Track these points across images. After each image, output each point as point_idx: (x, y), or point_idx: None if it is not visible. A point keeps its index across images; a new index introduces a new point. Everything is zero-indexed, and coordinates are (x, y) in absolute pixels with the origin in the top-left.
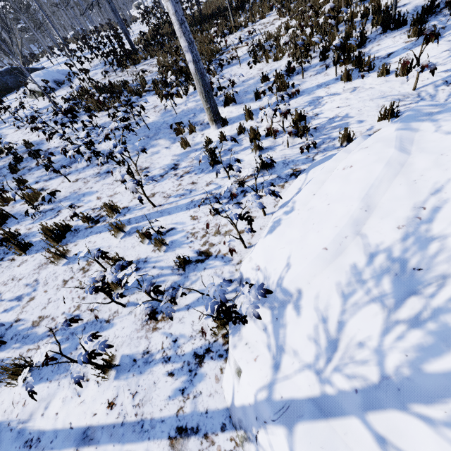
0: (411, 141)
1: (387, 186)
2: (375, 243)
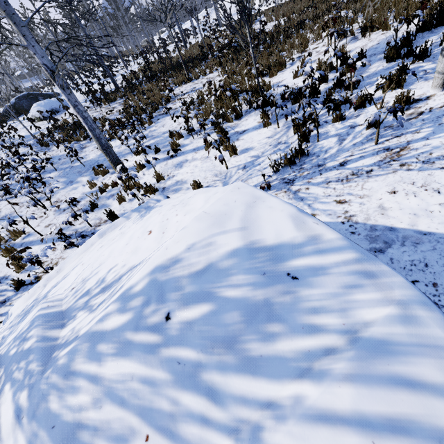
0: (115, 228)
1: (76, 258)
2: (41, 294)
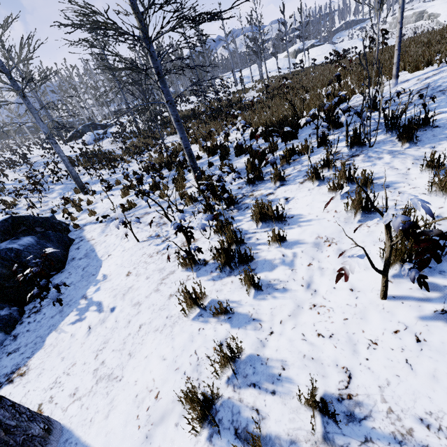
0: None
1: None
2: None
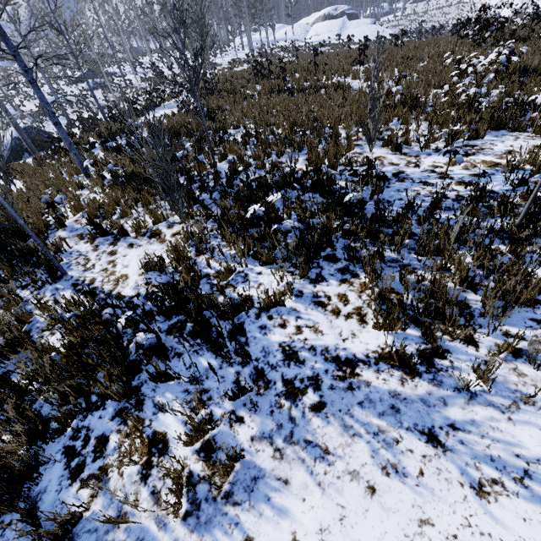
0: None
1: None
2: None
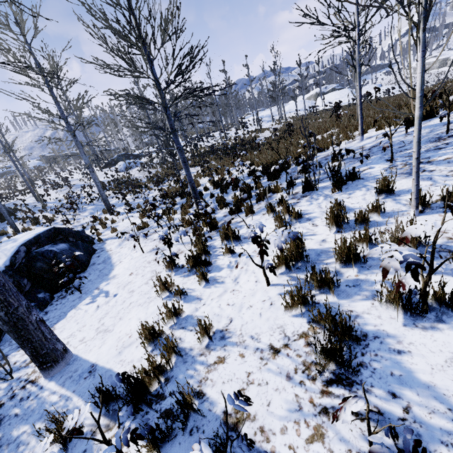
0: None
1: None
2: None
